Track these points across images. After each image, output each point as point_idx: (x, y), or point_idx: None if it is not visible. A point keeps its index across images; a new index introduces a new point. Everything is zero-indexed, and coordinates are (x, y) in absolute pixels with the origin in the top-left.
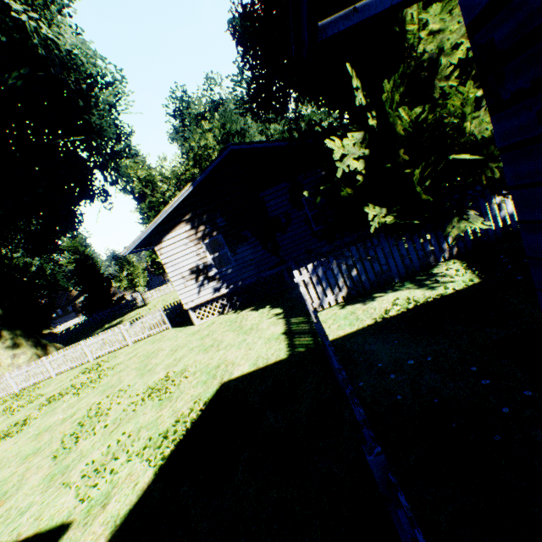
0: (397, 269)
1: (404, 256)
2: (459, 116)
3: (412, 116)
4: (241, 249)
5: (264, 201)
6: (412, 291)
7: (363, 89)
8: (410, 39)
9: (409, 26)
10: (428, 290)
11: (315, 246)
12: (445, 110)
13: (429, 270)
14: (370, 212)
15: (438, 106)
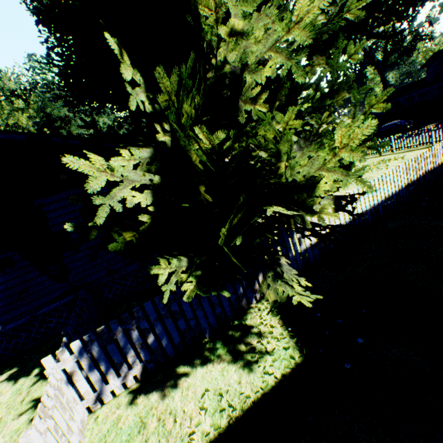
0: (208, 321)
1: (215, 303)
2: (271, 151)
3: (214, 140)
4: (2, 278)
5: (43, 210)
6: (225, 369)
7: (149, 88)
8: (207, 32)
9: (204, 9)
10: (246, 372)
11: (120, 265)
12: (255, 141)
13: (243, 319)
14: (162, 271)
15: (246, 133)
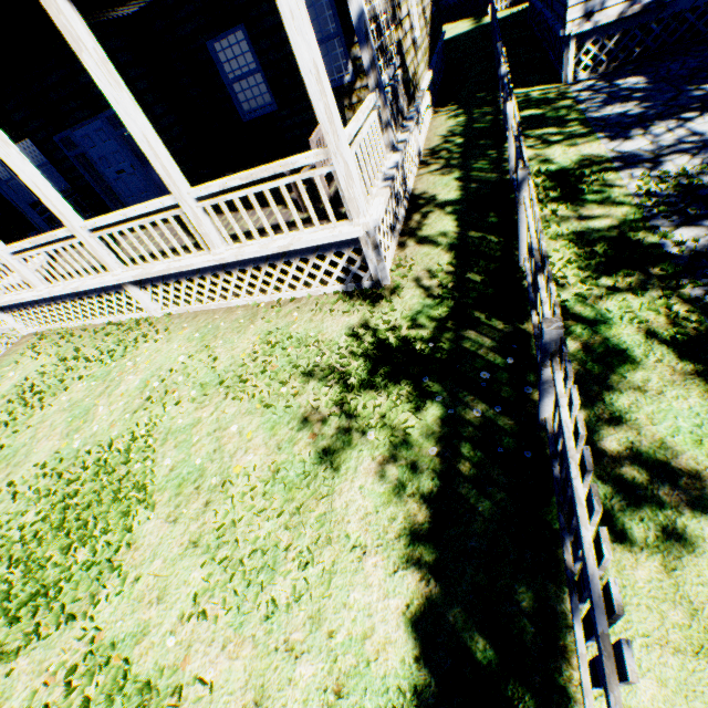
0: None
1: None
2: None
3: None
4: None
5: None
6: None
7: None
8: None
9: None
10: None
11: None
12: None
13: None
14: None
15: None
